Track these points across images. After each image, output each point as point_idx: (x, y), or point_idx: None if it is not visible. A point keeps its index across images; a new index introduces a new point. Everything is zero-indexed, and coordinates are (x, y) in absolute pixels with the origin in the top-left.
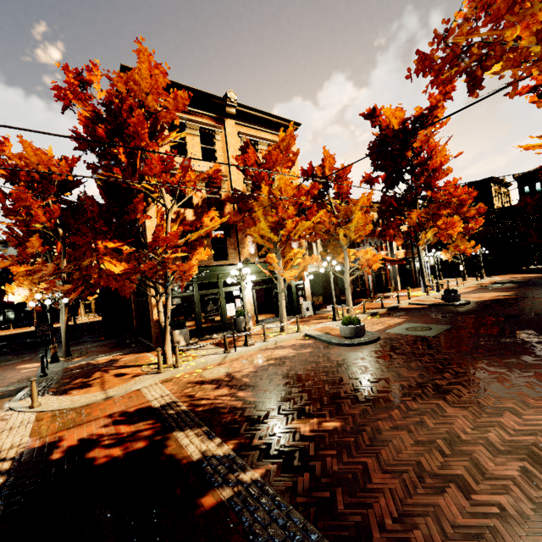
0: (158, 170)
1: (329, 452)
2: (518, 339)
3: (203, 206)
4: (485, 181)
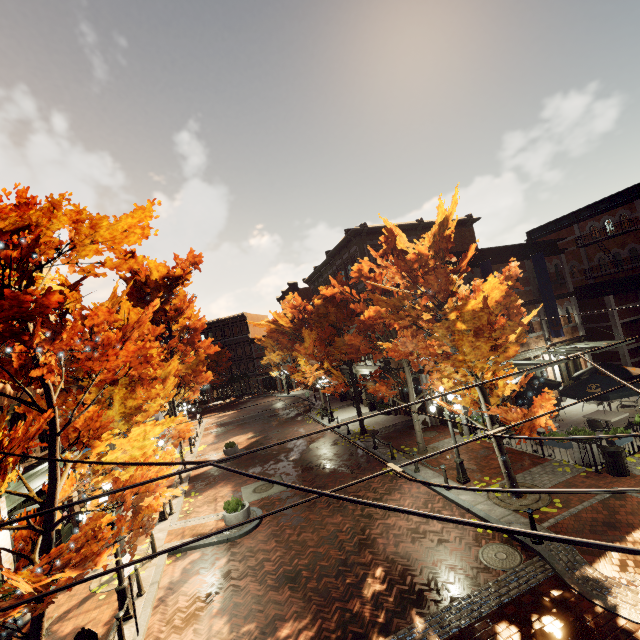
0: (117, 363)
1: (409, 579)
2: (329, 468)
3: None
4: None
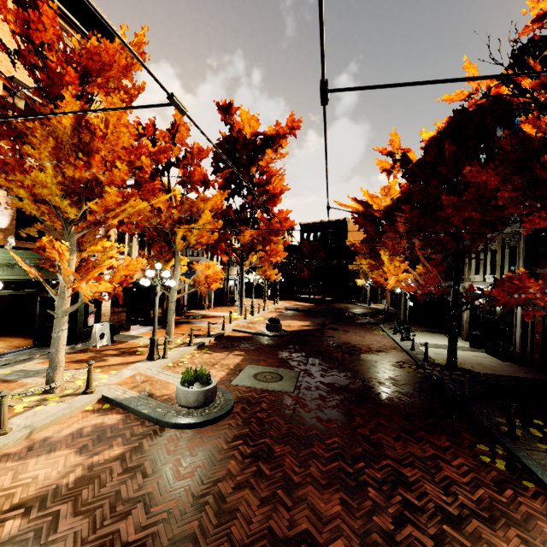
0: None
1: None
2: (370, 393)
3: None
4: None
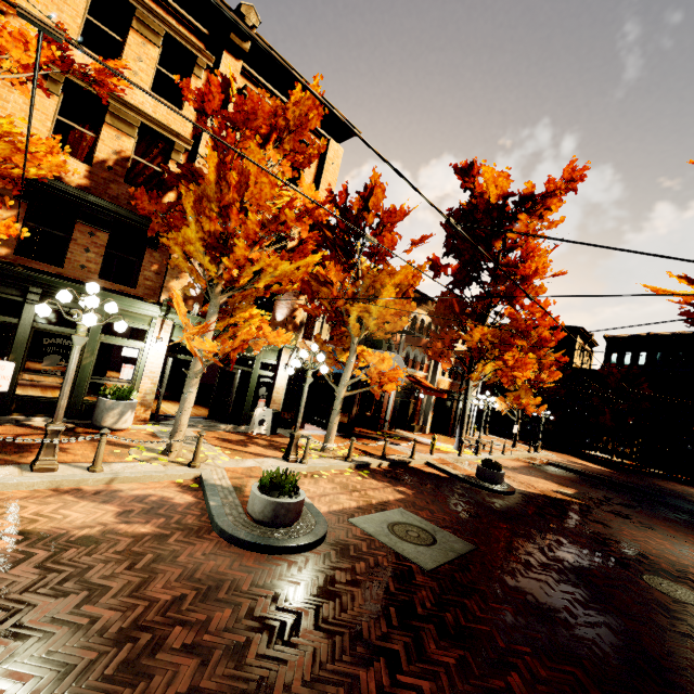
0: None
1: None
2: (598, 649)
3: (117, 170)
4: (572, 330)
